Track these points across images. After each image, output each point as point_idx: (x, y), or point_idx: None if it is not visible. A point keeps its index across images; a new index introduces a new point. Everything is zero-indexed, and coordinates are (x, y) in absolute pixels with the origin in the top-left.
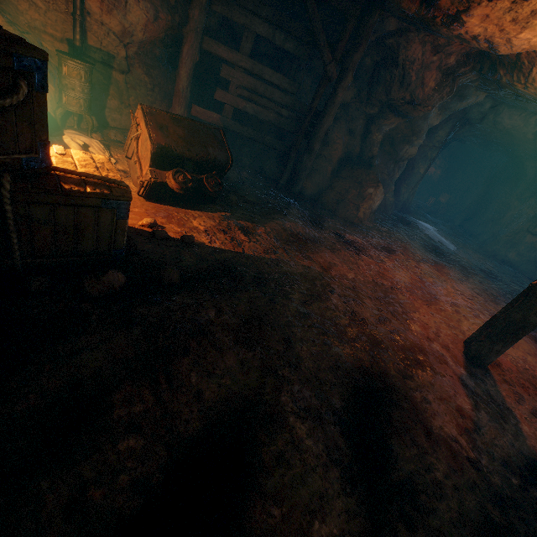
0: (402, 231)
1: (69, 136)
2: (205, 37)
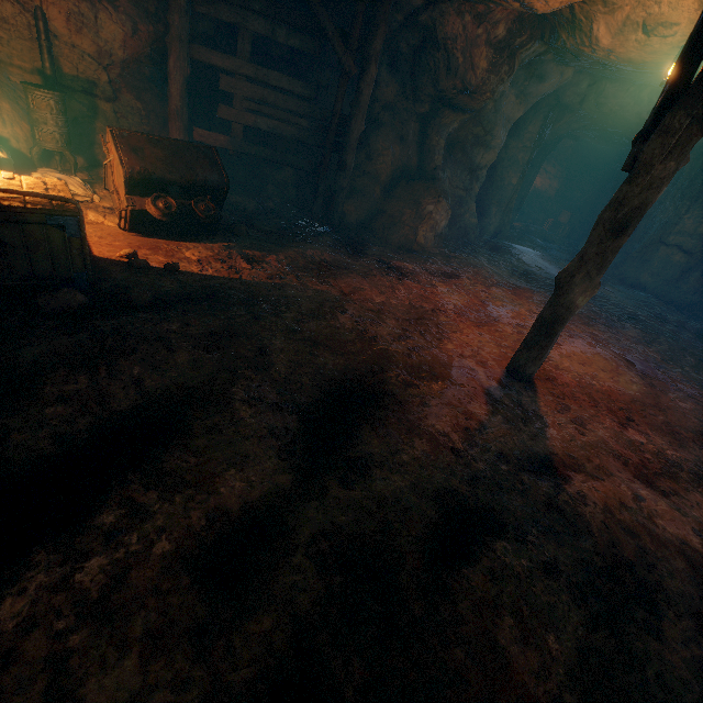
0: (483, 256)
1: (39, 172)
2: (194, 45)
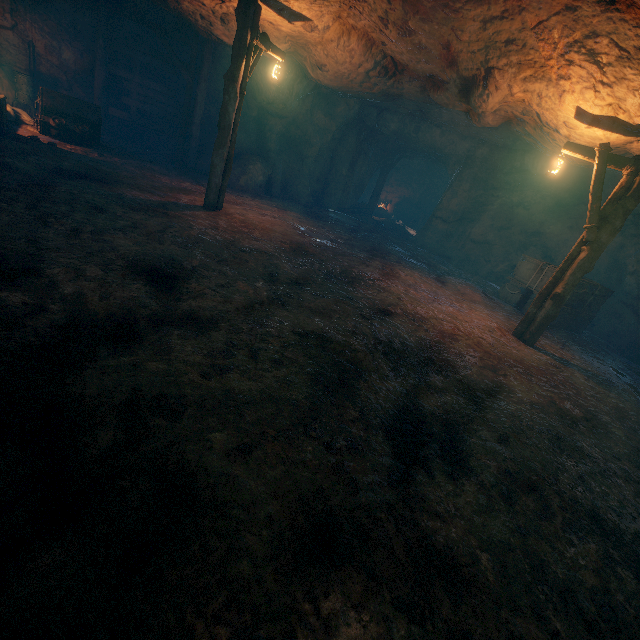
0: (295, 205)
1: (8, 105)
2: (110, 65)
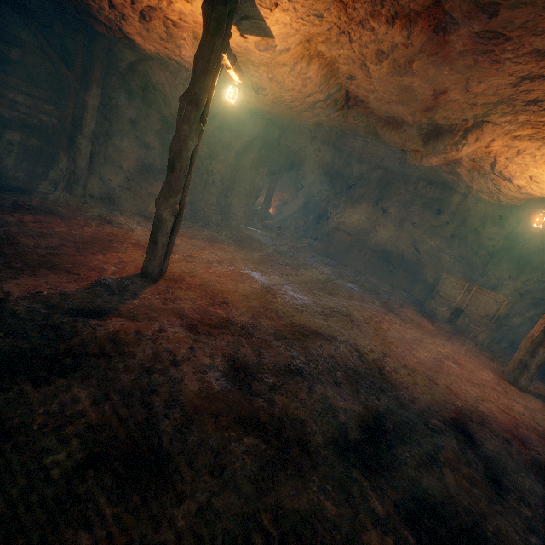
0: (212, 228)
1: None
2: None
